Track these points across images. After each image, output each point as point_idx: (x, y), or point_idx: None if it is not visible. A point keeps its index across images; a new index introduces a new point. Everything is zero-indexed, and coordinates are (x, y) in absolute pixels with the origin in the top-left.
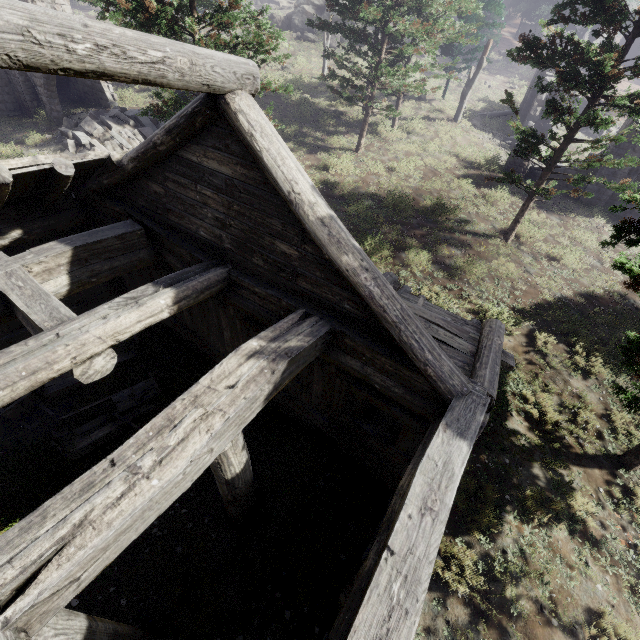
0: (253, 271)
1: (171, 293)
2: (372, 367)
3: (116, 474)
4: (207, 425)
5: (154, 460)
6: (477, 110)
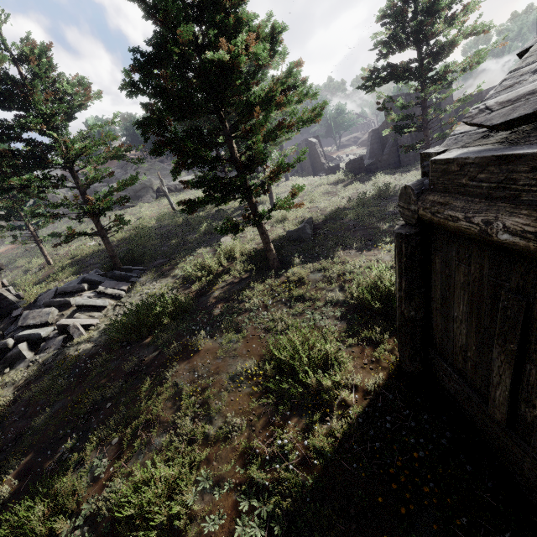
0: None
1: None
2: None
3: None
4: None
5: None
6: None
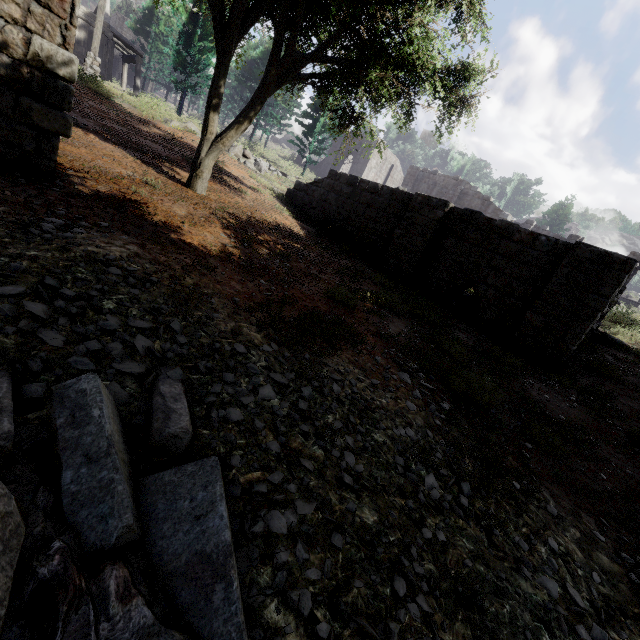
0: None
1: None
2: None
3: None
4: None
5: None
6: None
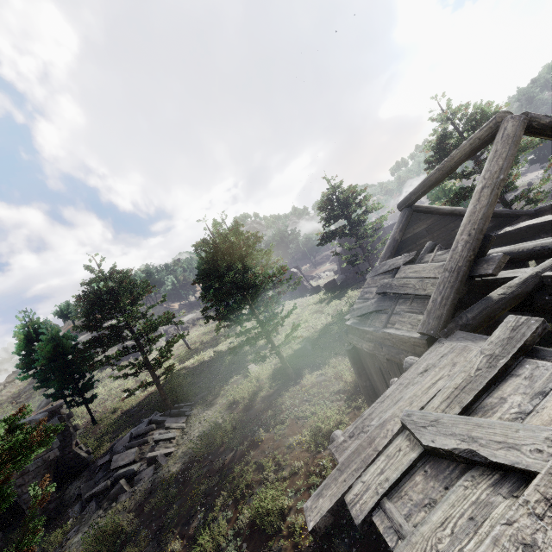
0: None
1: None
2: None
3: None
4: None
5: None
6: None
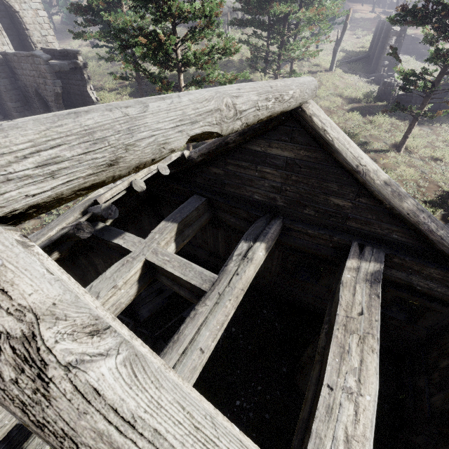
0: (303, 218)
1: (262, 246)
2: (417, 276)
3: (339, 396)
4: (369, 347)
5: (355, 380)
6: (339, 59)
